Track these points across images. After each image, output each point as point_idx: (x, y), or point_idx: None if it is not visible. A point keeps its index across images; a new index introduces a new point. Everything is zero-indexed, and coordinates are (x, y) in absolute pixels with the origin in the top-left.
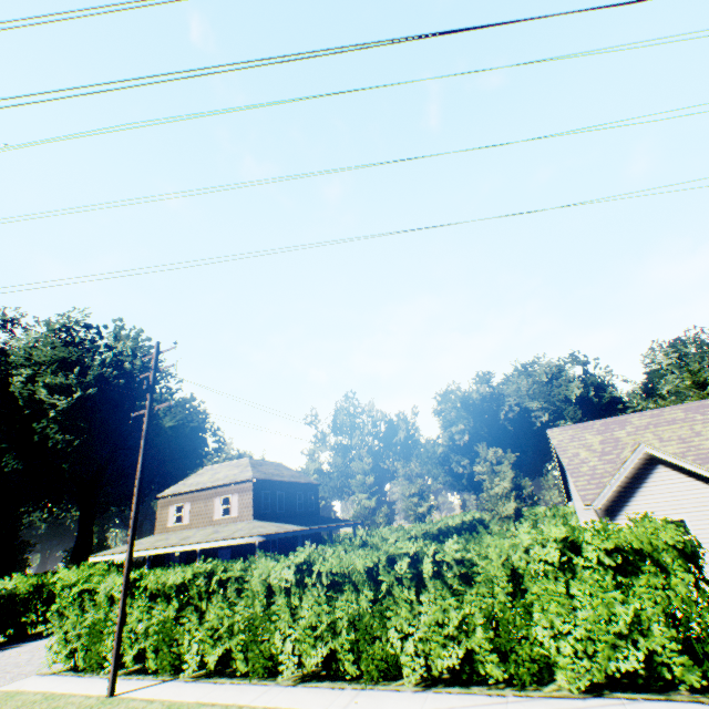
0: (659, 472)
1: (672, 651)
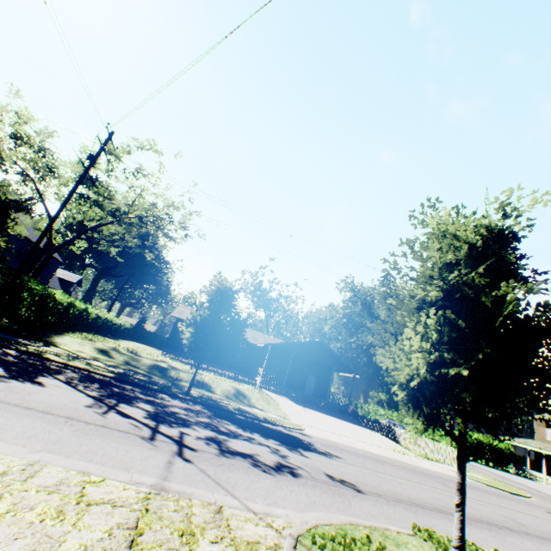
0: None
1: None
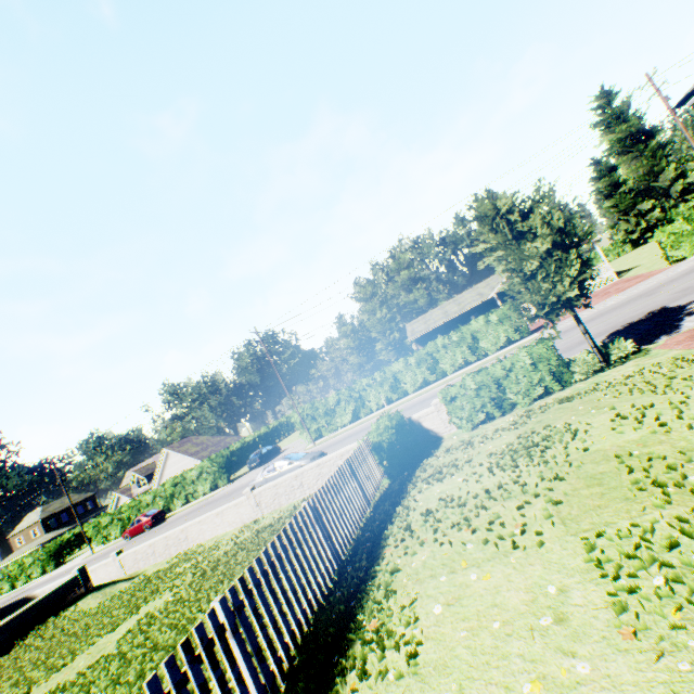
0: (122, 497)
1: (46, 568)
